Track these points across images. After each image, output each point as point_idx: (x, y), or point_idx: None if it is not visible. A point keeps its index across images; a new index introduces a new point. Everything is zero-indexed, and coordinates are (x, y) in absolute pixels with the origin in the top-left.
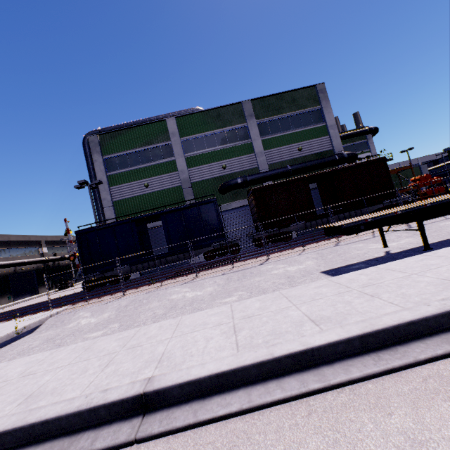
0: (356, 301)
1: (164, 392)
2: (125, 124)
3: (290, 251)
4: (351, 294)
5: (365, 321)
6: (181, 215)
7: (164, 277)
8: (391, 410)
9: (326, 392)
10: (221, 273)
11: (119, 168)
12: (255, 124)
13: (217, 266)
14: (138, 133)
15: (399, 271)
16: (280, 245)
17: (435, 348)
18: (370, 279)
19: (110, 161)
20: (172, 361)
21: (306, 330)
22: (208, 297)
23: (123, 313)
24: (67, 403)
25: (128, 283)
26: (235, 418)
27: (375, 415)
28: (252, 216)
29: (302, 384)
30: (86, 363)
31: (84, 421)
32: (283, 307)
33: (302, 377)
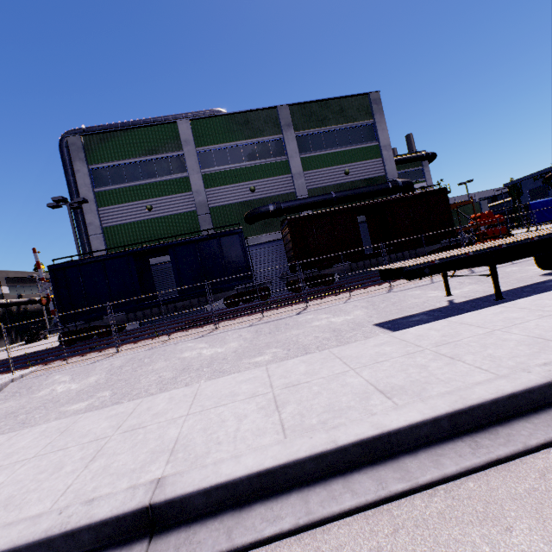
0: (433, 364)
1: (182, 502)
2: (120, 123)
3: (333, 298)
4: (425, 356)
5: (453, 393)
6: (195, 249)
7: (172, 328)
8: (510, 523)
9: (413, 495)
10: (248, 325)
11: (112, 183)
12: (293, 137)
13: (242, 315)
14: (139, 138)
15: (477, 325)
16: (321, 290)
17: (547, 430)
18: (443, 336)
19: (99, 173)
20: (191, 451)
21: (376, 405)
22: (232, 356)
23: (116, 376)
24: (28, 525)
25: (123, 336)
26: (288, 540)
27: (488, 532)
28: (286, 254)
29: (380, 485)
30: (61, 455)
31: (55, 551)
32: (337, 372)
33: (378, 473)
